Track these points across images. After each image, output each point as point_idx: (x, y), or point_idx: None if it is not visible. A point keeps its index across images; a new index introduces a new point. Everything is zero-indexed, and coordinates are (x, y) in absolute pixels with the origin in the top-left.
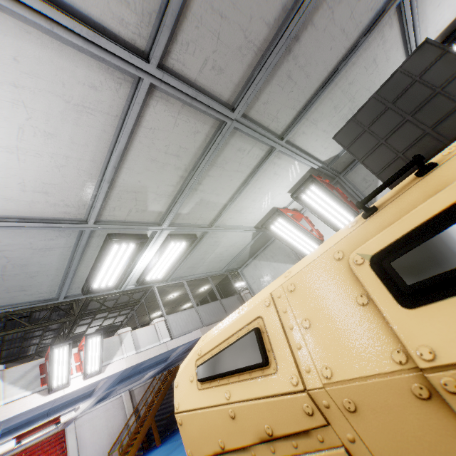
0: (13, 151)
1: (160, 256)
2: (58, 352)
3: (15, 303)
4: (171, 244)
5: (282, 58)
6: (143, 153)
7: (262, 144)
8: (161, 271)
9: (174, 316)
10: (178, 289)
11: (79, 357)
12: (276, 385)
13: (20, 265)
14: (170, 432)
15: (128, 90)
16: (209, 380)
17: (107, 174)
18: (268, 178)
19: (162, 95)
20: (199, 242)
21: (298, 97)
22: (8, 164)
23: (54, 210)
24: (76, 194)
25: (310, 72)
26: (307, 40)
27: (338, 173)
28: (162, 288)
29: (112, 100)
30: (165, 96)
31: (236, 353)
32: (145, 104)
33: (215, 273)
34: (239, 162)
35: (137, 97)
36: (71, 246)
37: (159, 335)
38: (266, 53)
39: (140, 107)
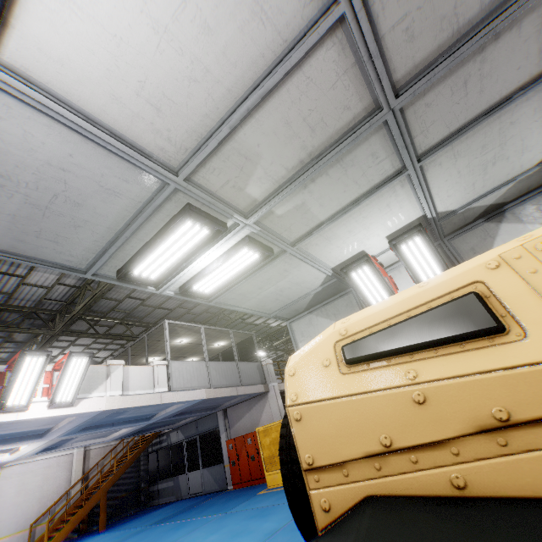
0: (158, 31)
1: (223, 262)
2: (30, 361)
3: (35, 257)
4: (243, 250)
5: (471, 55)
6: (283, 108)
7: (397, 158)
8: (212, 284)
9: (179, 364)
10: (191, 335)
11: (51, 378)
12: (526, 353)
13: (72, 202)
14: (120, 518)
15: (315, 12)
16: (369, 359)
17: (236, 116)
18: (379, 208)
19: (343, 38)
20: (271, 262)
21: (460, 114)
22: (143, 47)
23: (152, 140)
24: (187, 129)
25: (486, 87)
26: (503, 45)
27: (443, 236)
28: (174, 326)
29: (293, 18)
30: (344, 42)
31: (435, 321)
32: (321, 41)
33: (262, 314)
34: (363, 171)
35: (321, 26)
36: (141, 201)
37: (156, 382)
38: (461, 40)
39: (316, 41)
